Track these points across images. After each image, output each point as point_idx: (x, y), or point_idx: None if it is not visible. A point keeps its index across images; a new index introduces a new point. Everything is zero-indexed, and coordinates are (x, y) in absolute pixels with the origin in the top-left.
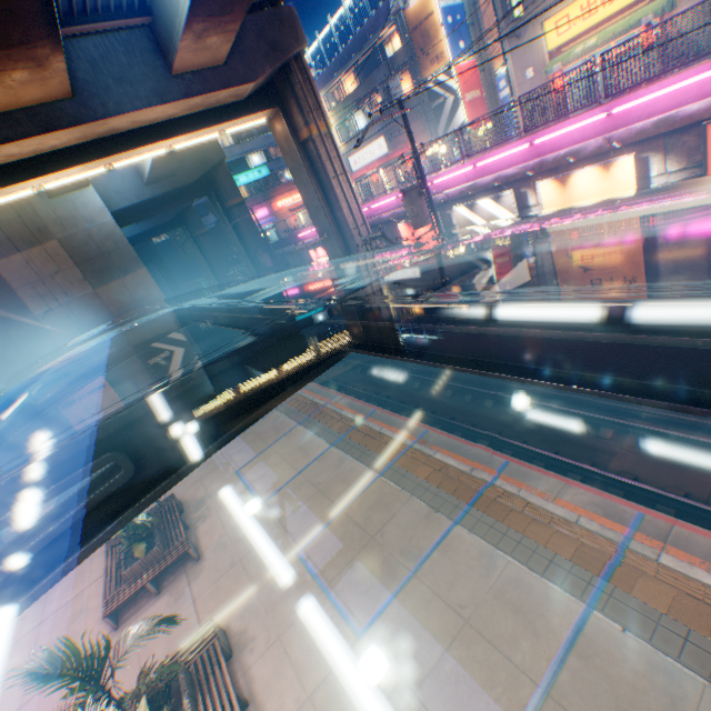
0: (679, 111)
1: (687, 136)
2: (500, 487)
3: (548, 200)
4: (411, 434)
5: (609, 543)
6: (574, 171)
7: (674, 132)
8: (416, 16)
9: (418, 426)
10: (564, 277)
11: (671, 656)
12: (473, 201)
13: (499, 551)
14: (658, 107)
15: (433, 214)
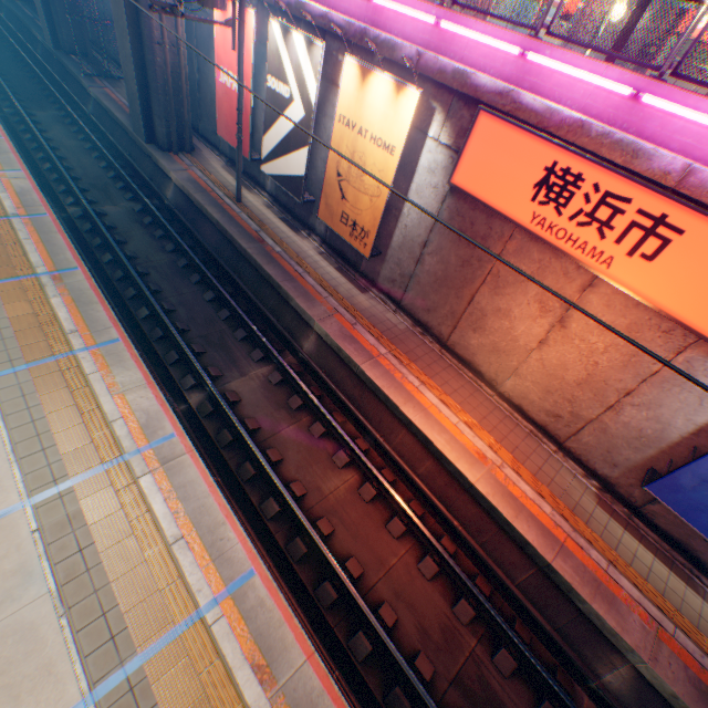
0: (475, 74)
1: (468, 111)
2: (82, 361)
3: (347, 88)
4: (55, 264)
5: (117, 452)
6: (378, 70)
7: (463, 99)
8: None
9: (74, 259)
10: (329, 194)
11: (53, 562)
12: (291, 27)
13: (3, 423)
14: (473, 56)
15: (240, 5)
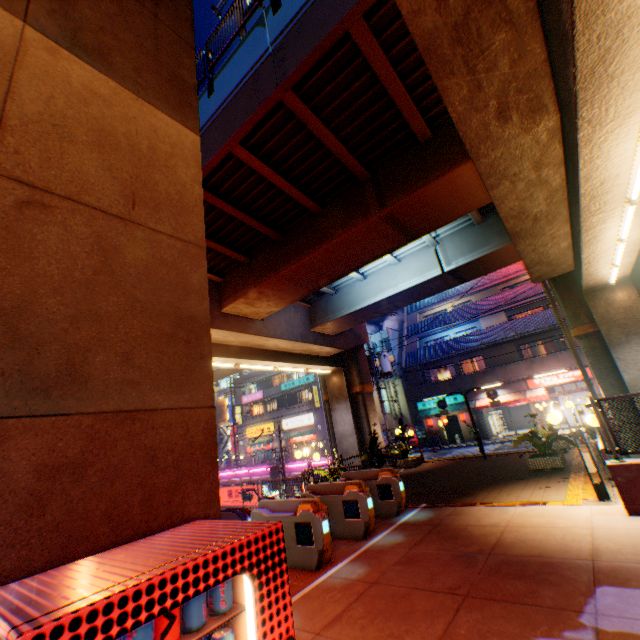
0: None
1: None
2: None
3: None
4: None
5: None
6: None
7: None
8: (221, 402)
9: None
10: None
11: None
12: None
13: None
14: None
15: None
